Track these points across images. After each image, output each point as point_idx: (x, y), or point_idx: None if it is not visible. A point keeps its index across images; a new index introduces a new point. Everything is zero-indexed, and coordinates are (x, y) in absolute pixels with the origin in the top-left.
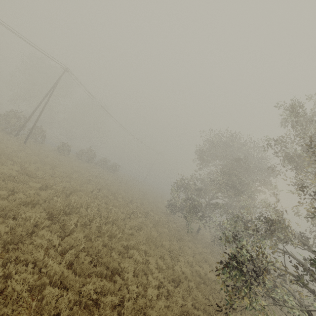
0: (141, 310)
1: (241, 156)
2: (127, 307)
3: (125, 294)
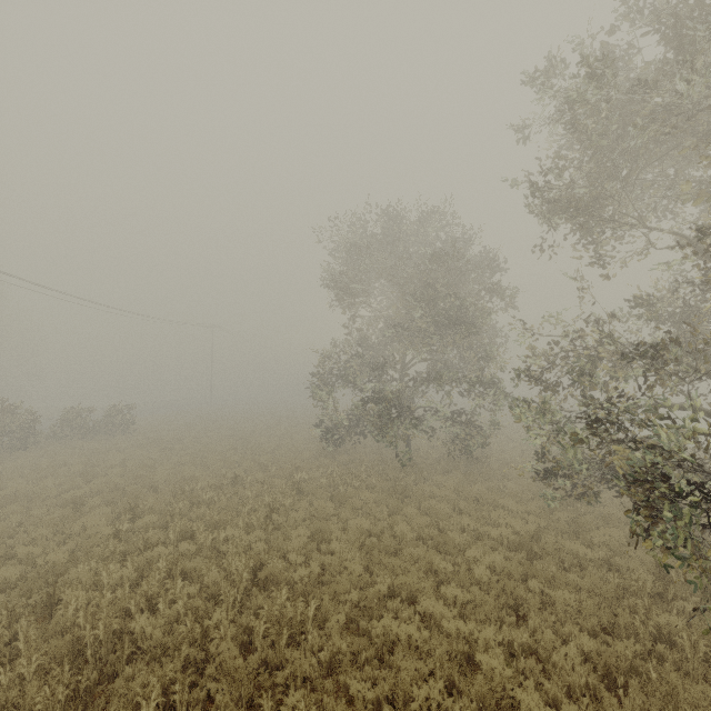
0: None
1: (430, 251)
2: None
3: None
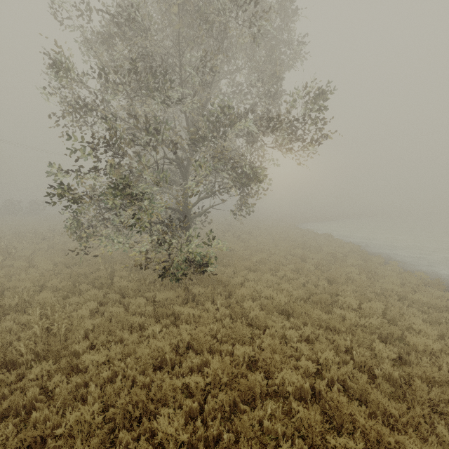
0: None
1: None
2: None
3: None
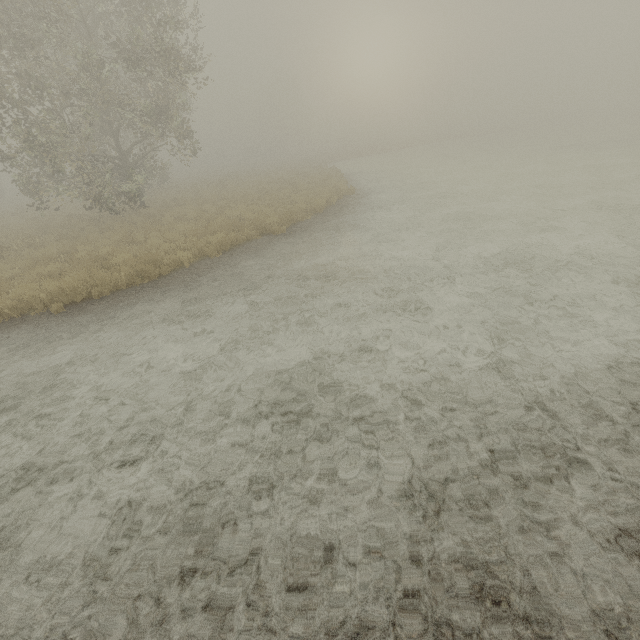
0: None
1: None
2: None
3: None
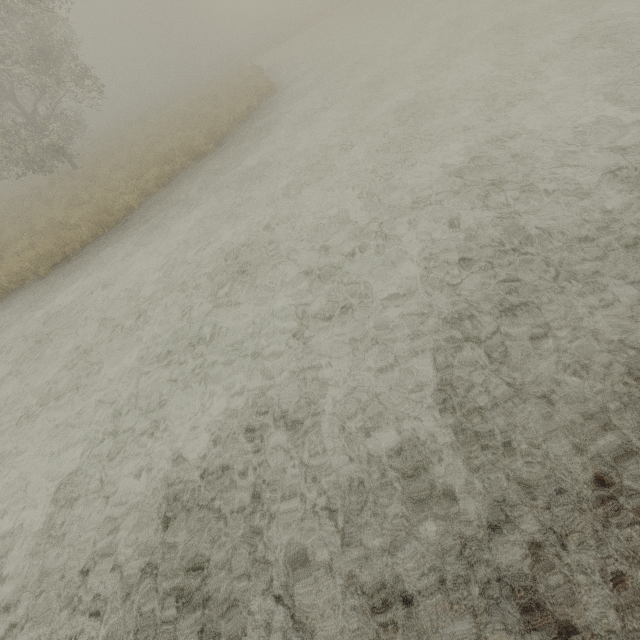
0: None
1: None
2: None
3: None
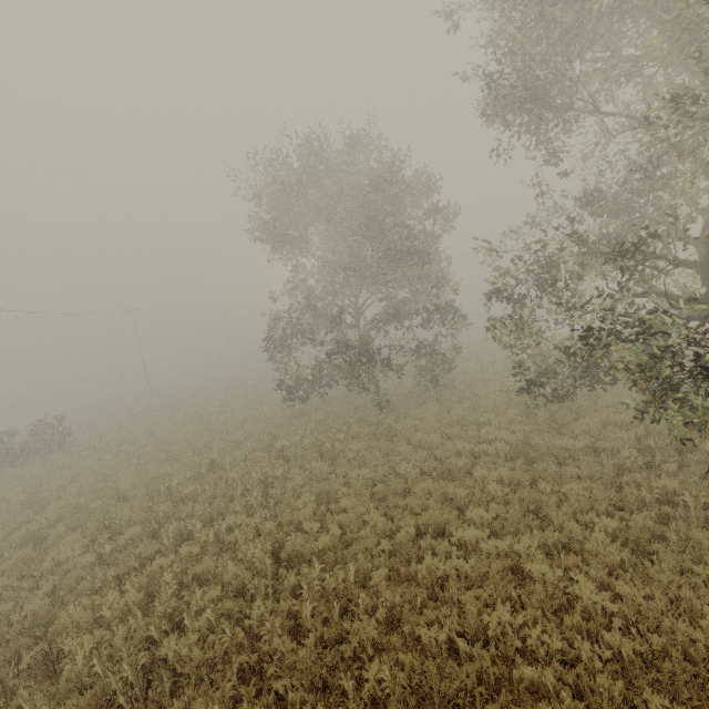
0: (702, 672)
1: (364, 182)
2: (656, 708)
3: (607, 686)
